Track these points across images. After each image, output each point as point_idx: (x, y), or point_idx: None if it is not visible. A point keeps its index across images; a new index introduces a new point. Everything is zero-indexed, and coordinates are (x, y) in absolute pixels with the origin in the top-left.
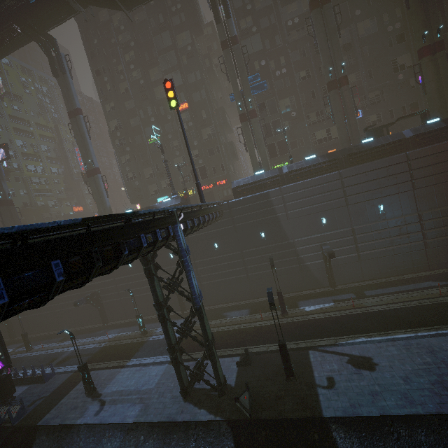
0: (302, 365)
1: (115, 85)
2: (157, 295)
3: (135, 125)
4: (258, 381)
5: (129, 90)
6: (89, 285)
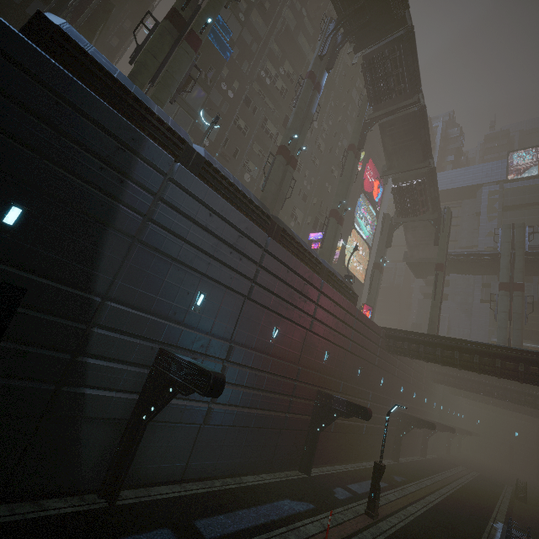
0: None
1: None
2: None
3: None
4: None
5: None
6: None
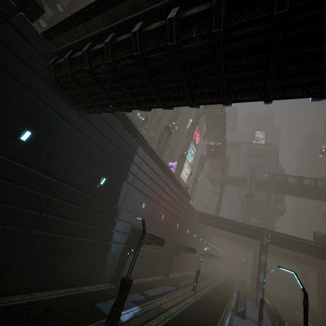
0: None
1: None
2: None
3: None
4: None
5: None
6: None
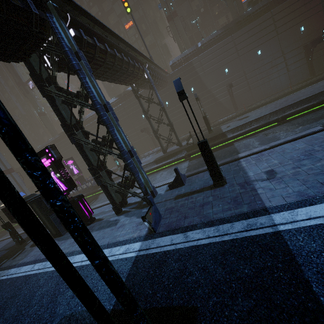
0: (216, 129)
1: None
2: (143, 107)
3: None
4: (196, 139)
5: None
6: None
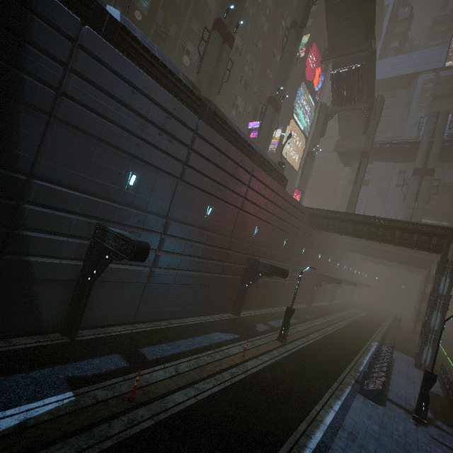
0: None
1: None
2: None
3: None
4: None
5: None
6: None
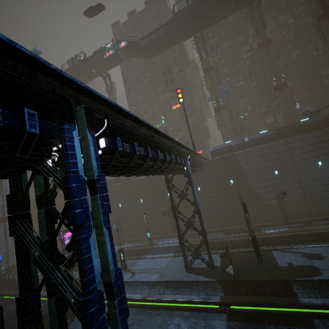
0: (267, 257)
1: (137, 97)
2: (173, 201)
3: (146, 118)
4: (237, 264)
5: (144, 99)
6: (115, 213)
